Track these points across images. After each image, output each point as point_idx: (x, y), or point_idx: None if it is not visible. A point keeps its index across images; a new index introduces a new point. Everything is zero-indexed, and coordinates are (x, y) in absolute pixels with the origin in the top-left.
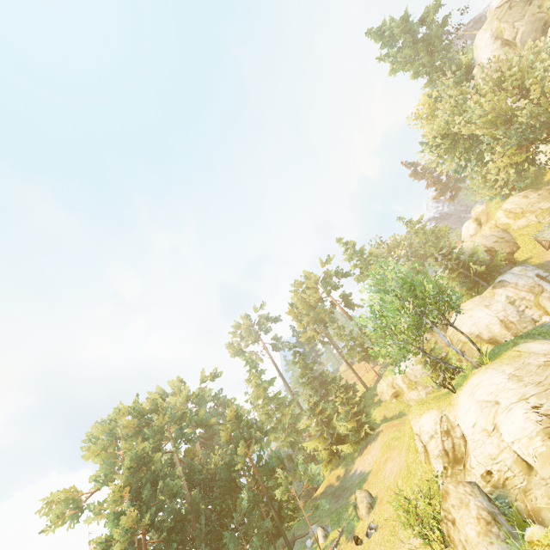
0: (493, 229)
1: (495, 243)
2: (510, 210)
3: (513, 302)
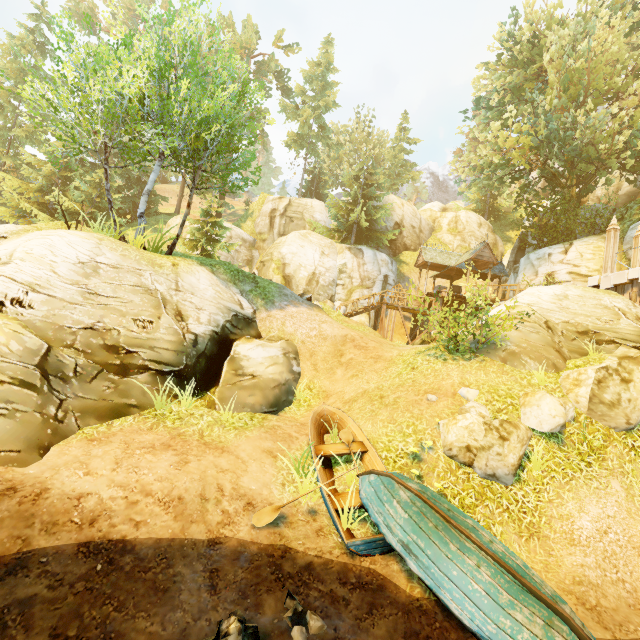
0: (430, 220)
1: (411, 227)
2: (458, 220)
3: (342, 272)
